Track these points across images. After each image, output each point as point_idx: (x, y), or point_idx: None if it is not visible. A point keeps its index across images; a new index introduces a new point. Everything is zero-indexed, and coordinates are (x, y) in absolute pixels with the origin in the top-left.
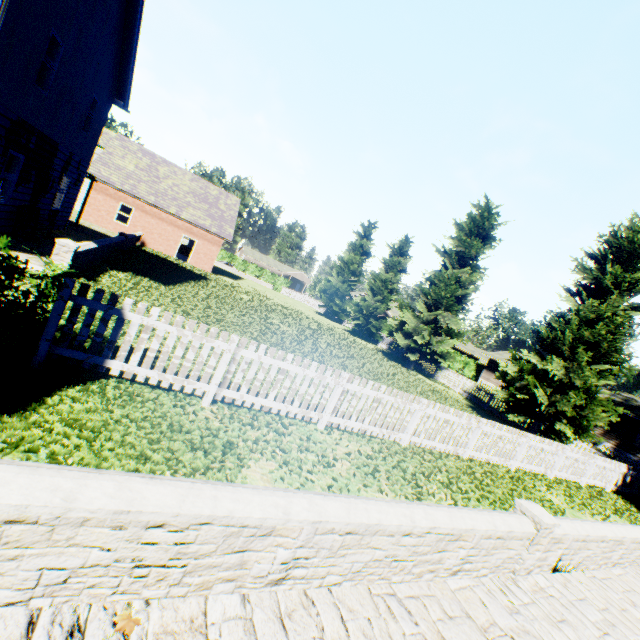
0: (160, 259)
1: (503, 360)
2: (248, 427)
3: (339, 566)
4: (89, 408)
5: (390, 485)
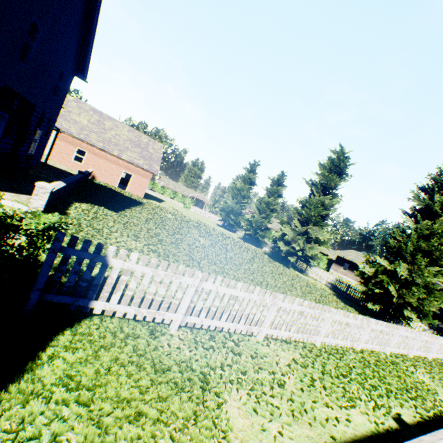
0: (107, 189)
1: (347, 257)
2: (210, 350)
3: None
4: (80, 358)
5: (329, 395)
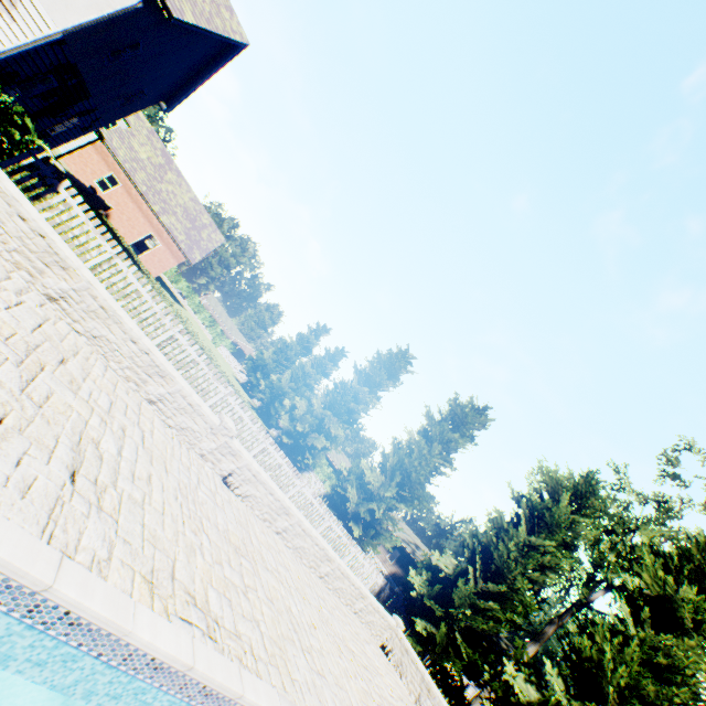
0: (113, 232)
1: None
2: None
3: (87, 323)
4: None
5: None
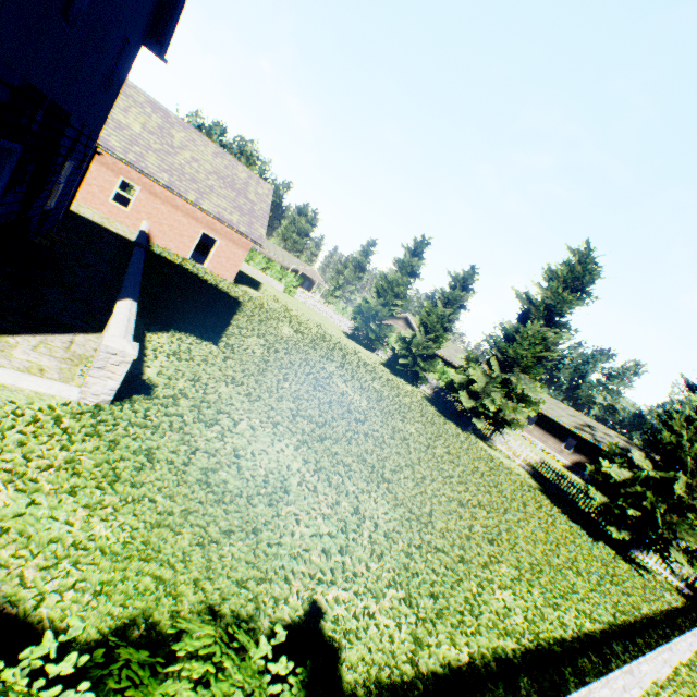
0: (179, 270)
1: None
2: None
3: None
4: None
5: None
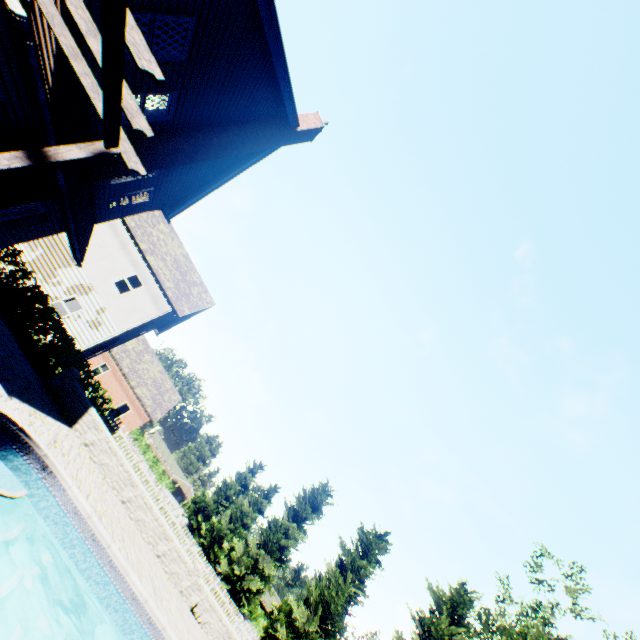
0: None
1: None
2: None
3: (137, 512)
4: None
5: None
